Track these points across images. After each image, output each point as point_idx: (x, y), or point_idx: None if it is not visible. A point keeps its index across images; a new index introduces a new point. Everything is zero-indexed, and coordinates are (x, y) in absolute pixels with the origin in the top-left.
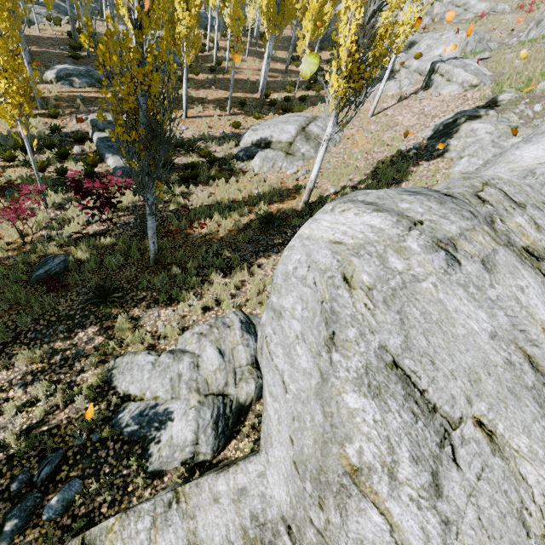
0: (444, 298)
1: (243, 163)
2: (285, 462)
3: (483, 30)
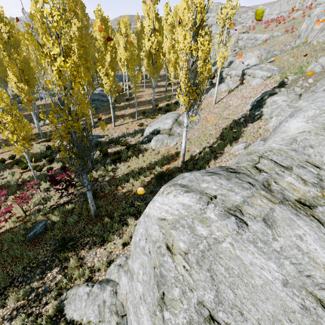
0: (240, 254)
1: (145, 145)
2: None
3: (269, 46)
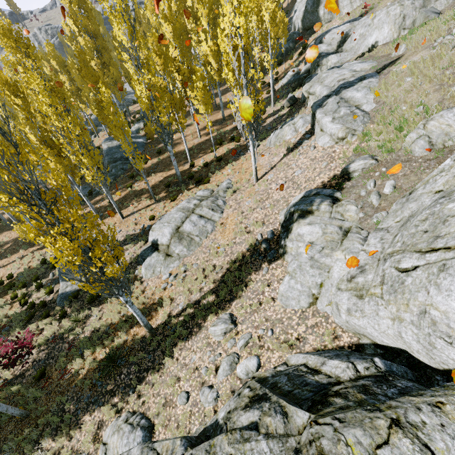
0: None
1: (136, 270)
2: None
3: None
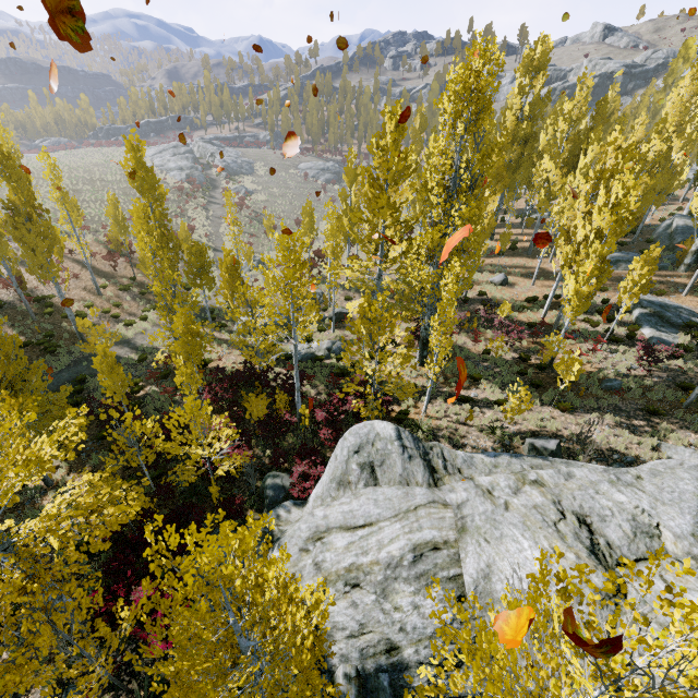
0: None
1: None
2: None
3: None
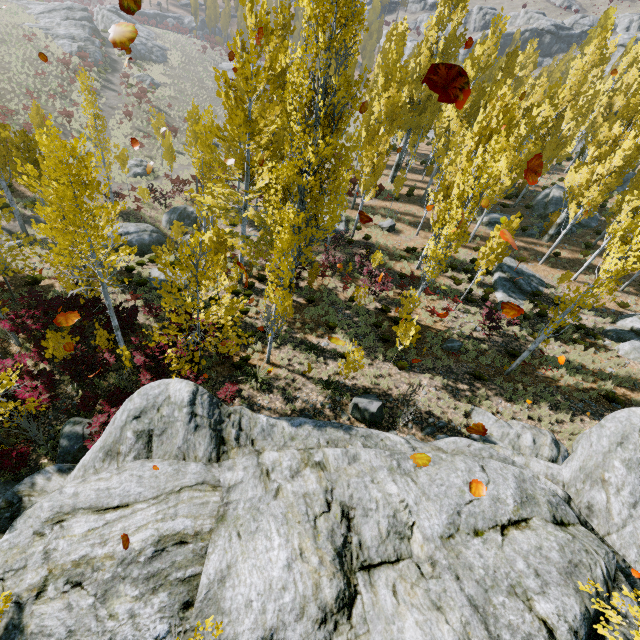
0: None
1: (609, 341)
2: (576, 466)
3: None
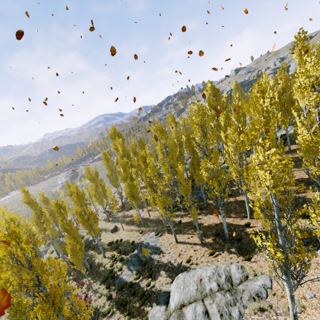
0: None
1: (150, 307)
2: None
3: None
